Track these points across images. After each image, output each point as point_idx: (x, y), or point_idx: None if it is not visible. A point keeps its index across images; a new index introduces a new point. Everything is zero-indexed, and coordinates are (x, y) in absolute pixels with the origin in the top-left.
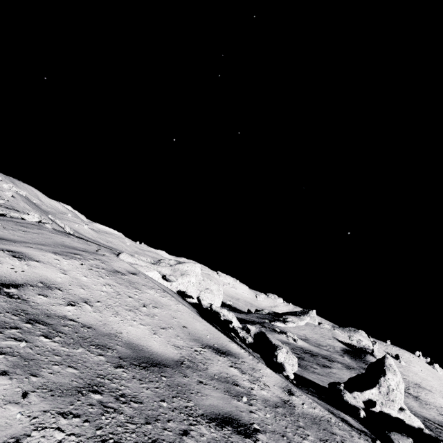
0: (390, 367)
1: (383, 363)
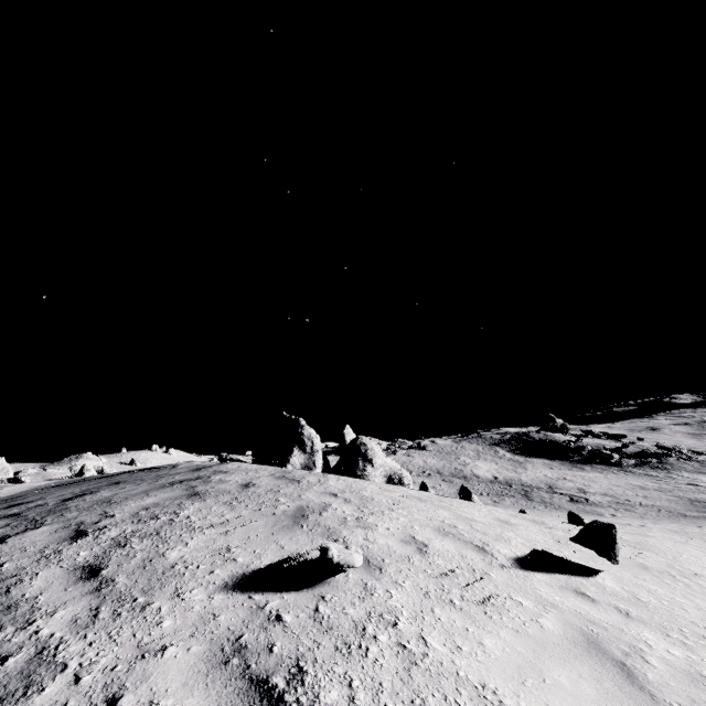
0: (88, 469)
1: (83, 469)
